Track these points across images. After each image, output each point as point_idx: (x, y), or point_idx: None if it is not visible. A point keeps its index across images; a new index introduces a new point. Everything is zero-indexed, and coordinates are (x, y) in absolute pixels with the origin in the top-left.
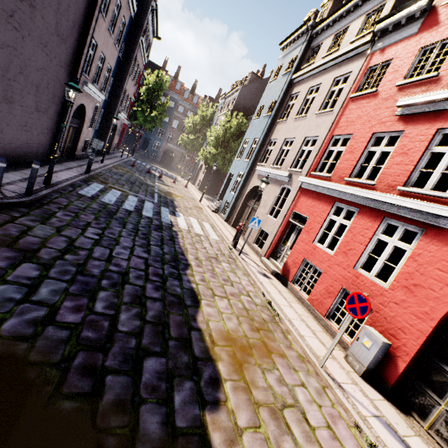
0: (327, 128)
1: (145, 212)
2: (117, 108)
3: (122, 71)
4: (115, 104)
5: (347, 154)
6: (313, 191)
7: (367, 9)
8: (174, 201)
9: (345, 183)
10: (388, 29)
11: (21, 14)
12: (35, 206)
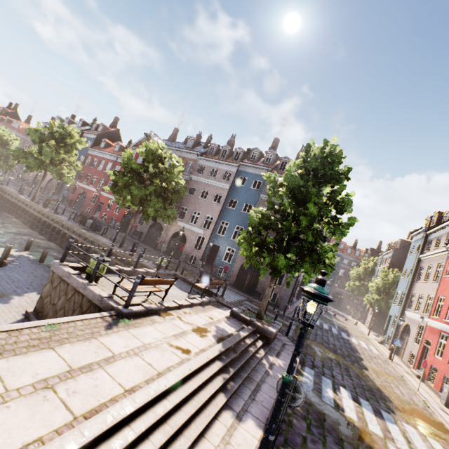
0: (436, 291)
1: (333, 331)
2: None
3: None
4: None
5: (443, 307)
6: (432, 326)
7: (446, 231)
8: (348, 331)
9: (443, 321)
10: None
11: None
12: None
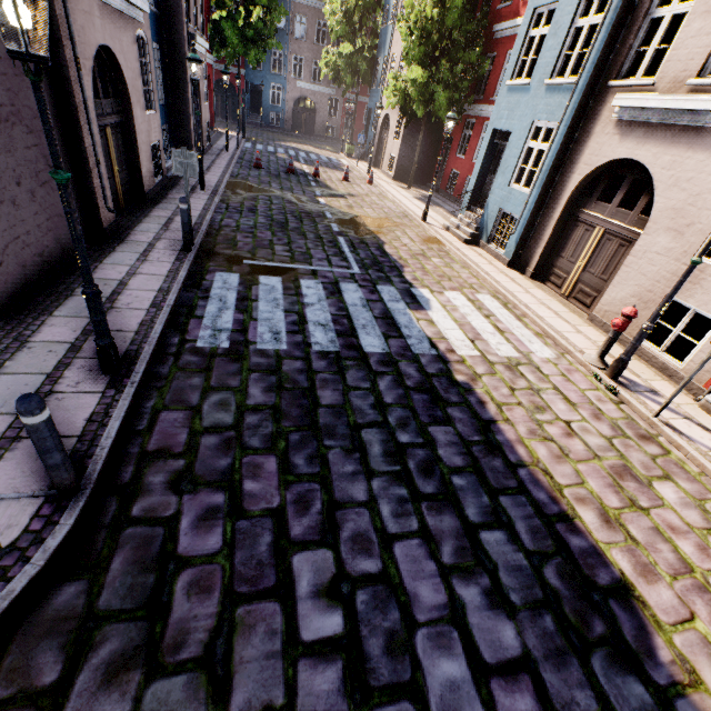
0: None
1: (365, 336)
2: (185, 29)
3: None
4: (177, 18)
5: None
6: None
7: None
8: (385, 248)
9: None
10: None
11: None
12: (104, 534)
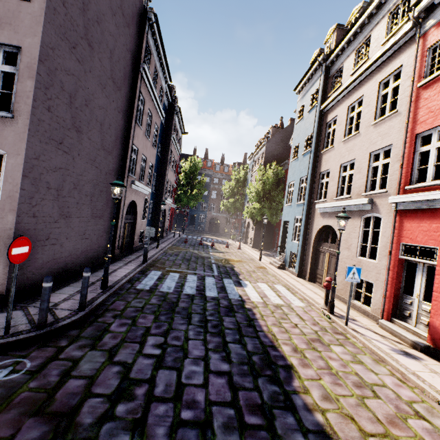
0: (400, 131)
1: (209, 291)
2: (163, 196)
3: (162, 165)
4: (161, 193)
5: None
6: (423, 209)
7: (386, 10)
8: (234, 268)
9: None
10: (435, 2)
11: (69, 140)
12: (88, 322)
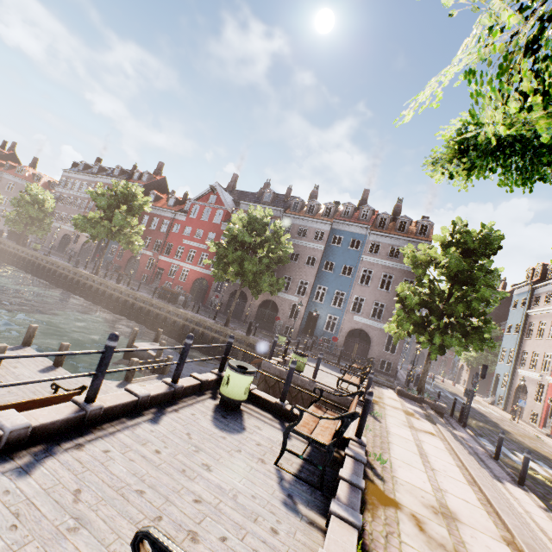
0: None
1: (450, 397)
2: None
3: None
4: None
5: None
6: None
7: None
8: (457, 394)
9: None
10: None
11: None
12: None
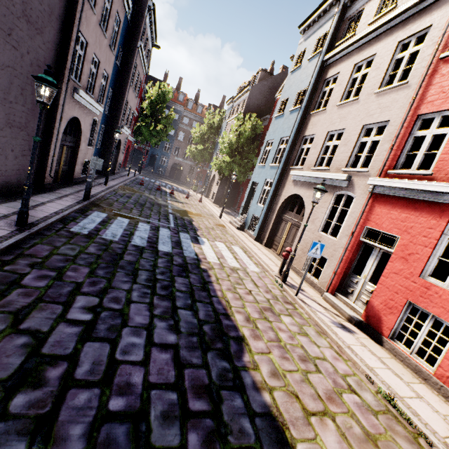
0: (403, 107)
1: (162, 245)
2: (120, 123)
3: (122, 81)
4: (117, 118)
5: None
6: (398, 197)
7: None
8: (193, 222)
9: None
10: None
11: None
12: None
